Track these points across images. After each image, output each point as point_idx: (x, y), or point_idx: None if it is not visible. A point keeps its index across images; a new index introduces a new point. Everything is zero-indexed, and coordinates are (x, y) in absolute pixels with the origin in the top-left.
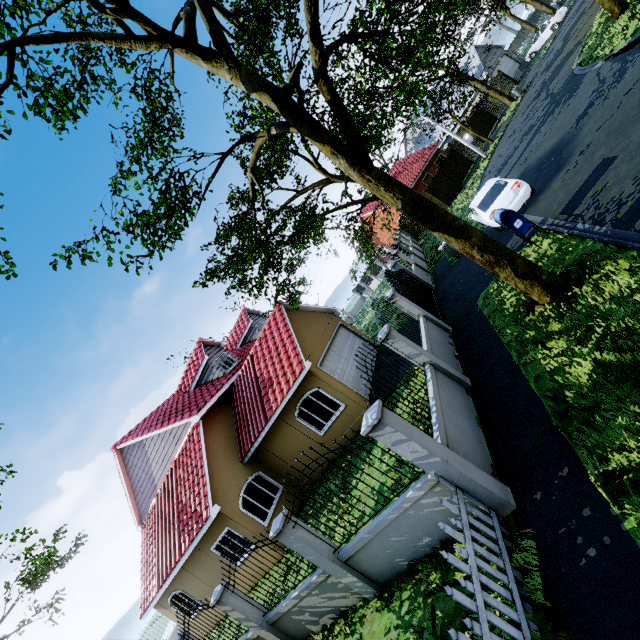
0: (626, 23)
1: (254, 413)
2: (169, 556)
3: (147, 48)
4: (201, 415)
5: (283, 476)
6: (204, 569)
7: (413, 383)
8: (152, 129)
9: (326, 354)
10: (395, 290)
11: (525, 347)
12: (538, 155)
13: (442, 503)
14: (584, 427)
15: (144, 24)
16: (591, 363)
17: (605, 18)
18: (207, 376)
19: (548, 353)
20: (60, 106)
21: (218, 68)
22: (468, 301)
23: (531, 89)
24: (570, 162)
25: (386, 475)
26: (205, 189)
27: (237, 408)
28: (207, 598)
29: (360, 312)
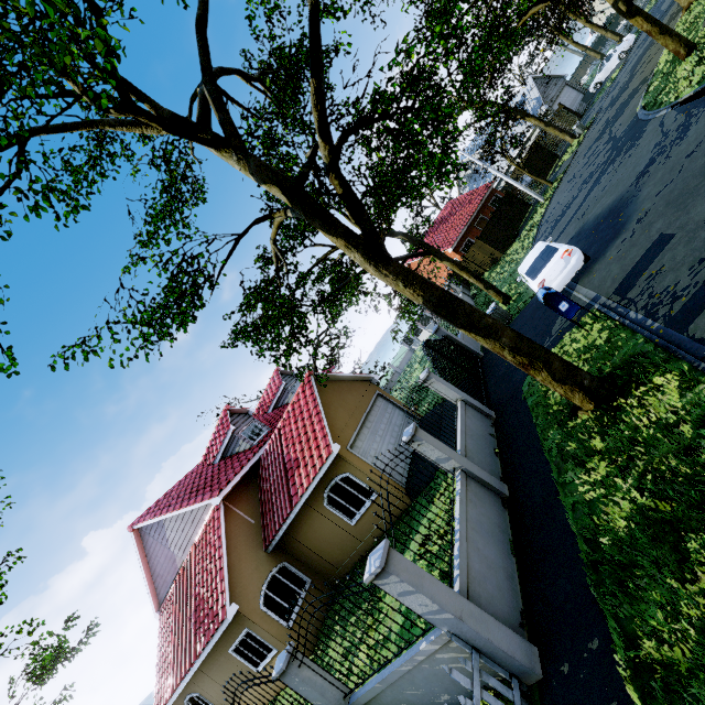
0: (692, 68)
1: (279, 496)
2: (184, 655)
3: (159, 132)
4: (222, 497)
5: (311, 567)
6: (222, 672)
7: (451, 476)
8: (170, 201)
9: (359, 432)
10: (433, 367)
11: (565, 462)
12: (596, 212)
13: (451, 675)
14: (617, 592)
15: (149, 121)
16: (629, 506)
17: (672, 56)
18: (233, 448)
19: (587, 478)
20: (75, 185)
21: (227, 158)
22: (513, 383)
23: (594, 127)
24: (627, 229)
25: (396, 623)
26: (219, 272)
27: (263, 487)
28: (226, 704)
29: (408, 366)
